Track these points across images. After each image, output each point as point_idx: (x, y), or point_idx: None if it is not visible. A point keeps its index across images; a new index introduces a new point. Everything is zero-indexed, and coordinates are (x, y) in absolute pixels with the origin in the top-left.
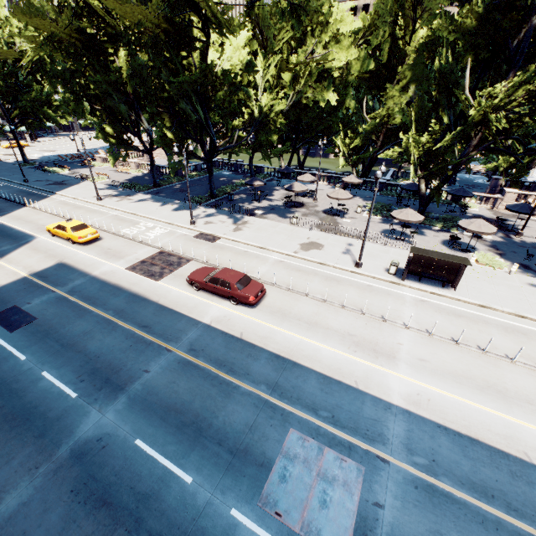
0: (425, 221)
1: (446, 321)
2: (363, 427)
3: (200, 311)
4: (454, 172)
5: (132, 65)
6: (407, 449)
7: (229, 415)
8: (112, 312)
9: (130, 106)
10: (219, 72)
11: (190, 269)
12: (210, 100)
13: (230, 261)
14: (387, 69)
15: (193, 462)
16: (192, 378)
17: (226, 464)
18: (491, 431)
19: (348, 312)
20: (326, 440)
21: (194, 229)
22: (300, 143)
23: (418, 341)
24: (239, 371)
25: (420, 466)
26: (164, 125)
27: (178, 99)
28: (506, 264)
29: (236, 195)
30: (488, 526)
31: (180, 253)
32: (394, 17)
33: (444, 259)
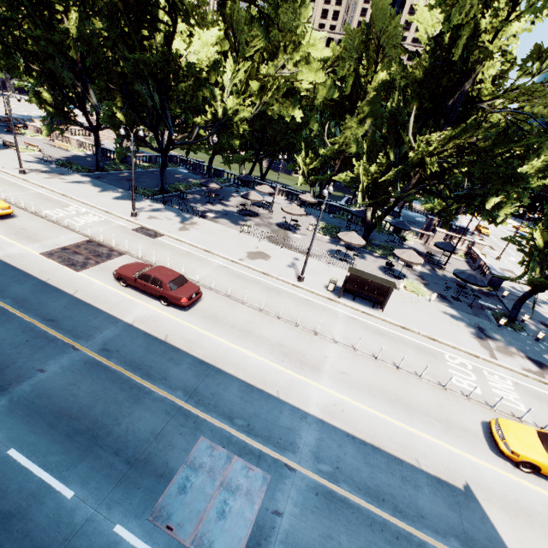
0: (368, 247)
1: (371, 338)
2: (277, 436)
3: (123, 309)
4: (395, 205)
5: (80, 28)
6: (315, 457)
7: (135, 422)
8: (11, 301)
9: (77, 76)
10: (183, 62)
11: (121, 263)
12: (171, 90)
13: (168, 260)
14: (350, 101)
15: (80, 474)
16: (98, 381)
17: (120, 475)
18: (392, 440)
19: (283, 323)
20: (237, 448)
21: (135, 222)
22: (263, 154)
23: (343, 355)
24: (156, 375)
25: (324, 474)
26: (115, 104)
27: (134, 79)
28: (428, 292)
29: (190, 194)
30: (375, 528)
31: (113, 245)
32: (360, 55)
33: (375, 281)
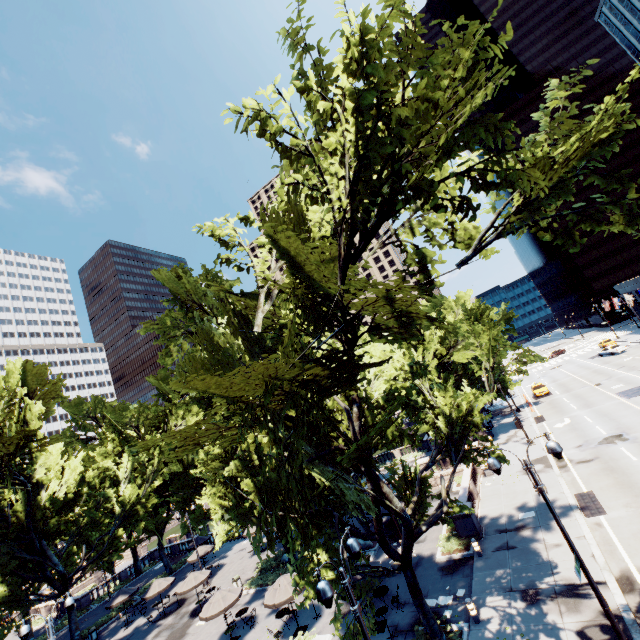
0: None
1: None
2: None
3: None
4: None
5: None
6: None
7: None
8: None
9: None
10: (46, 503)
11: None
12: (44, 531)
13: None
14: None
15: None
16: None
17: None
18: None
19: None
20: None
21: None
22: None
23: None
24: None
25: None
26: None
27: None
28: None
29: (115, 621)
30: None
31: None
32: None
33: None
